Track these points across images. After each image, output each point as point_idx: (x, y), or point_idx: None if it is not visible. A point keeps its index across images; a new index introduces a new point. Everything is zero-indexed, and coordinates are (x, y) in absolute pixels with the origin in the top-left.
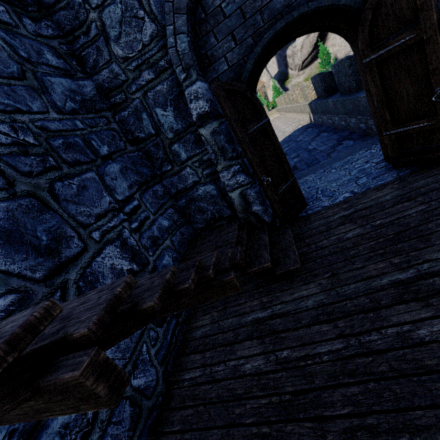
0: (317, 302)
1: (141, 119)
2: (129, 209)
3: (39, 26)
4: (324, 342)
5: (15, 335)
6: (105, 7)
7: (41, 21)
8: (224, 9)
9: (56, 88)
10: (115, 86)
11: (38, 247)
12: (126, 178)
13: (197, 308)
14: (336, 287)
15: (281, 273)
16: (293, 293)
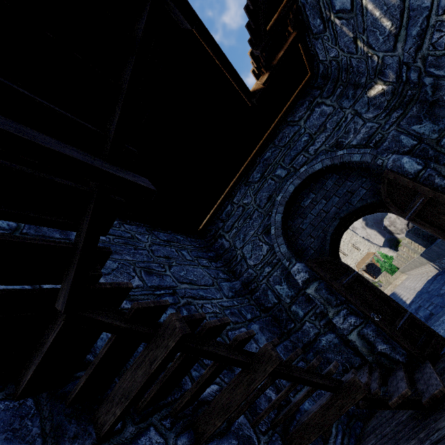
0: None
1: (267, 295)
2: None
3: (217, 263)
4: None
5: (246, 332)
6: (244, 247)
7: (217, 261)
8: (302, 227)
9: (224, 287)
10: (250, 280)
11: None
12: (263, 334)
13: None
14: None
15: (428, 402)
16: None
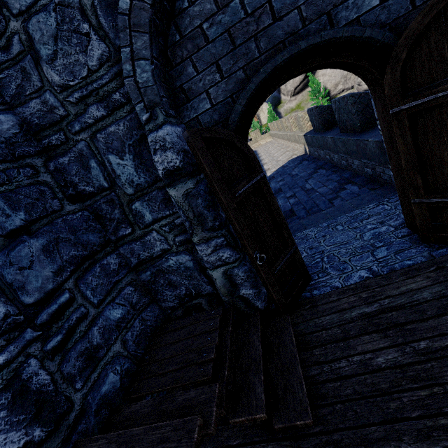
0: None
1: (88, 168)
2: (48, 314)
3: None
4: None
5: None
6: (32, 15)
7: None
8: (206, 31)
9: None
10: (49, 123)
11: None
12: (52, 258)
13: None
14: None
15: (282, 428)
16: None
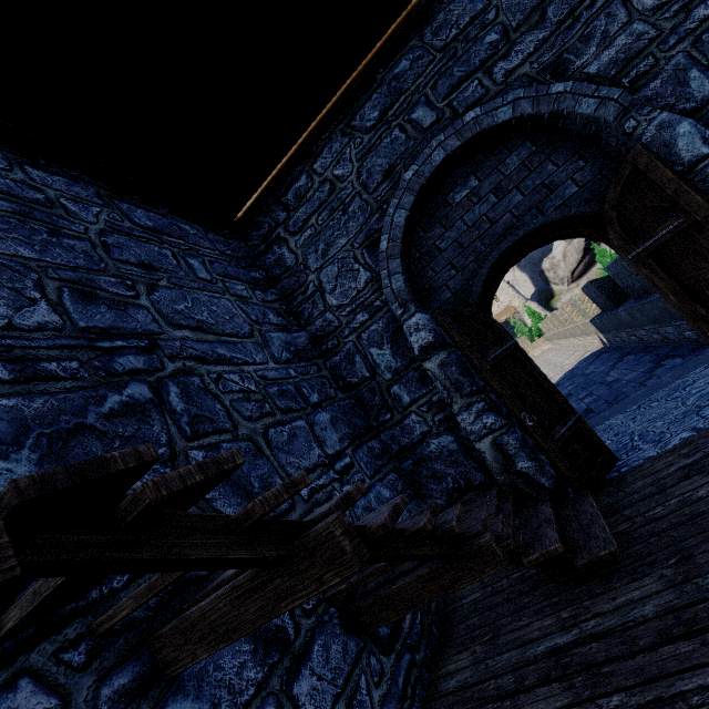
0: (663, 605)
1: (354, 363)
2: (340, 466)
3: (266, 294)
4: (688, 671)
5: (287, 483)
6: (323, 269)
7: (268, 290)
8: (439, 246)
9: (275, 341)
10: (327, 333)
11: (250, 494)
12: (336, 429)
13: (446, 643)
14: (693, 578)
15: (585, 565)
16: (615, 598)
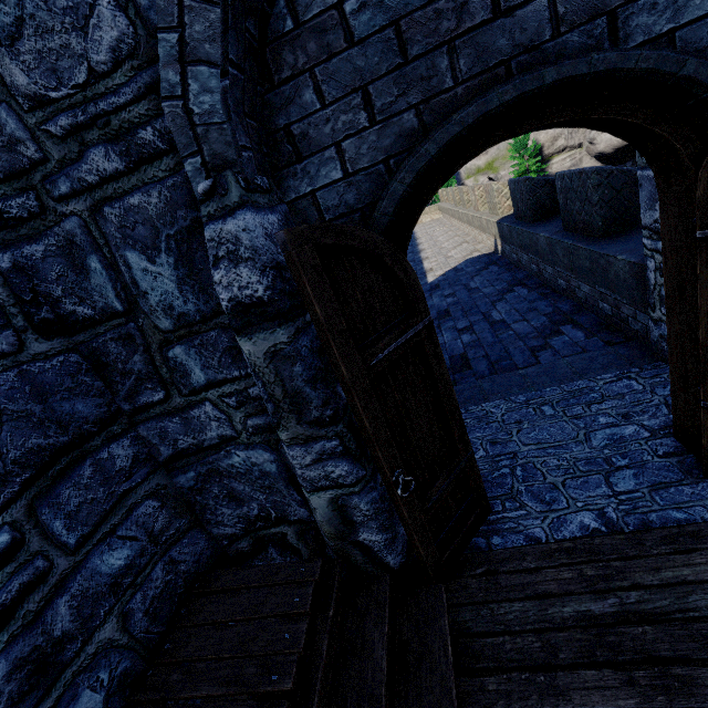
0: None
1: (84, 270)
2: None
3: None
4: None
5: None
6: None
7: None
8: (350, 19)
9: None
10: (6, 172)
11: None
12: None
13: None
14: None
15: None
16: None
